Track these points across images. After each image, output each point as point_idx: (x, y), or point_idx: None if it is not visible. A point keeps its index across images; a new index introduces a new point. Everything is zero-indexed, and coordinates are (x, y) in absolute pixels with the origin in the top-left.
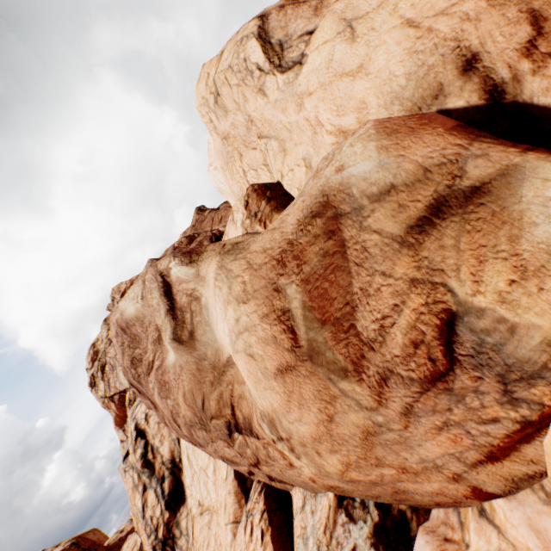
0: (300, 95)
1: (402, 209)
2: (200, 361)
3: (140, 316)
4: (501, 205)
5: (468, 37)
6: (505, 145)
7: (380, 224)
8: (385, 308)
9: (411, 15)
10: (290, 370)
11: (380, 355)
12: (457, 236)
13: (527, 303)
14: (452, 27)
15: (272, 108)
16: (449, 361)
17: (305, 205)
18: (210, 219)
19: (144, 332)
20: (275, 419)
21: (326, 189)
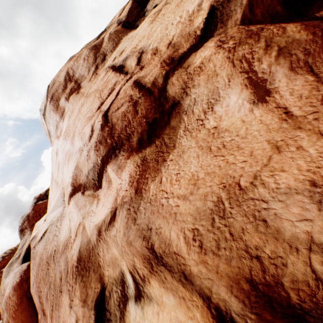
0: None
1: None
2: None
3: None
4: None
5: None
6: None
7: None
8: None
9: None
10: None
11: None
12: None
13: None
14: None
15: None
16: None
17: None
18: None
19: None
20: None
21: None
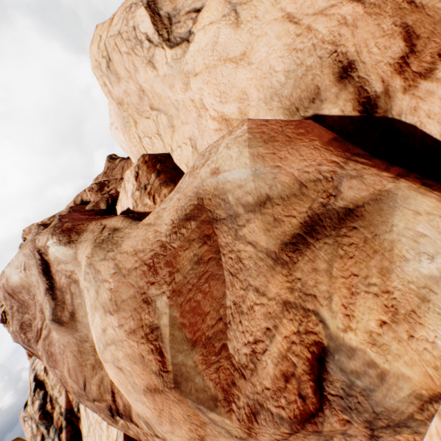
0: (186, 73)
1: (277, 223)
2: (81, 342)
3: (26, 285)
4: (373, 231)
5: (345, 43)
6: (379, 168)
7: (256, 236)
8: (257, 331)
9: (291, 10)
10: (159, 392)
11: (251, 385)
12: (330, 260)
13: (397, 349)
14: (330, 29)
15: (161, 82)
16: (319, 399)
17: (179, 205)
18: (120, 168)
19: (31, 299)
20: (150, 423)
21: (201, 192)
